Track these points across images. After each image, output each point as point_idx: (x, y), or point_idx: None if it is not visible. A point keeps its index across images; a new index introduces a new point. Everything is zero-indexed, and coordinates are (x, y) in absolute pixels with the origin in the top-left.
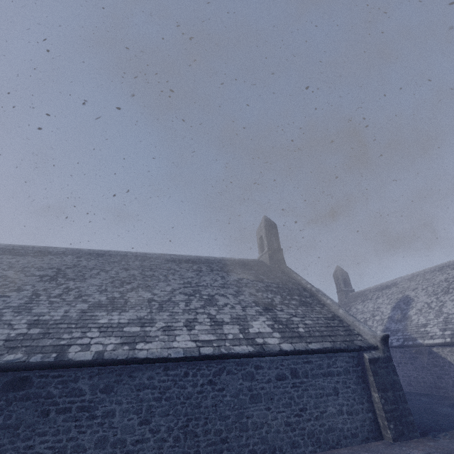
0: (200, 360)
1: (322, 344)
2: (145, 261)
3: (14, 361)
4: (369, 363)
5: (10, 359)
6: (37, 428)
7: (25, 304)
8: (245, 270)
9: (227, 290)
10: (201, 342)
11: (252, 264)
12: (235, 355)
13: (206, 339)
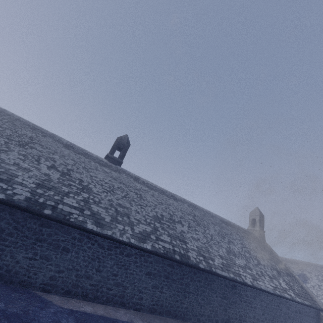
0: (275, 295)
1: (307, 302)
2: (213, 218)
3: (234, 278)
4: (322, 317)
5: (232, 276)
6: (239, 305)
7: (208, 242)
8: (253, 240)
9: (258, 254)
10: (273, 287)
11: (252, 236)
12: (286, 298)
13: (273, 285)
